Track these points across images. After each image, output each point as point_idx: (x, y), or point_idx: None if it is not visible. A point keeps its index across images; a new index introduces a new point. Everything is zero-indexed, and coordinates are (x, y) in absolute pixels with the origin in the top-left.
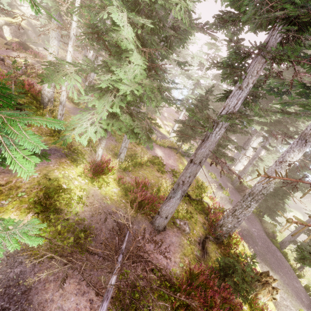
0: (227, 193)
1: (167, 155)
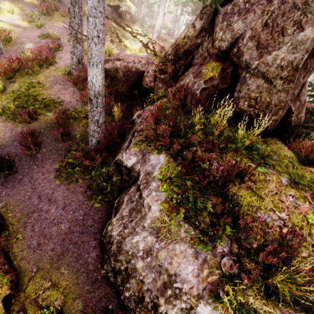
0: None
1: None
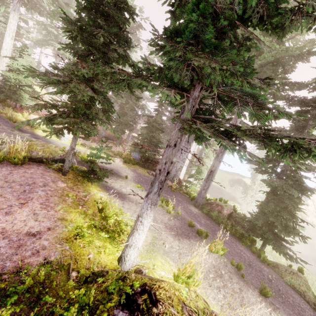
0: (220, 248)
1: (19, 187)
